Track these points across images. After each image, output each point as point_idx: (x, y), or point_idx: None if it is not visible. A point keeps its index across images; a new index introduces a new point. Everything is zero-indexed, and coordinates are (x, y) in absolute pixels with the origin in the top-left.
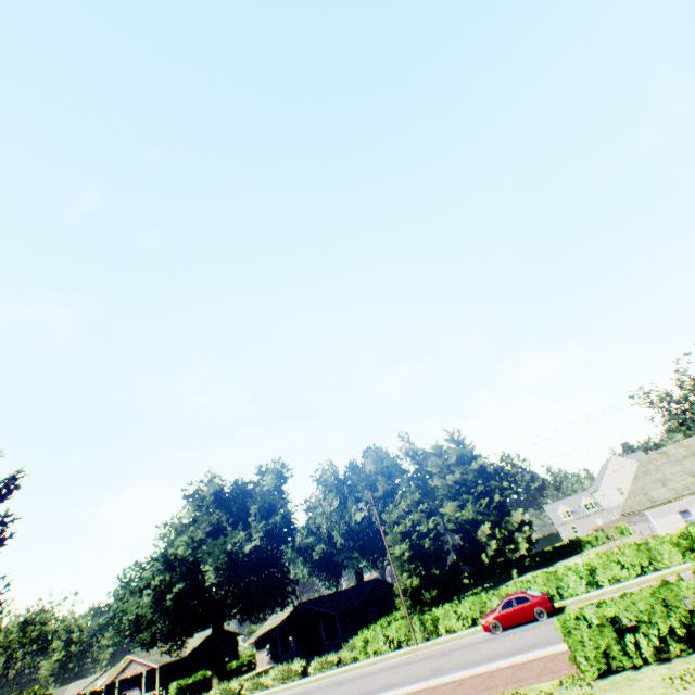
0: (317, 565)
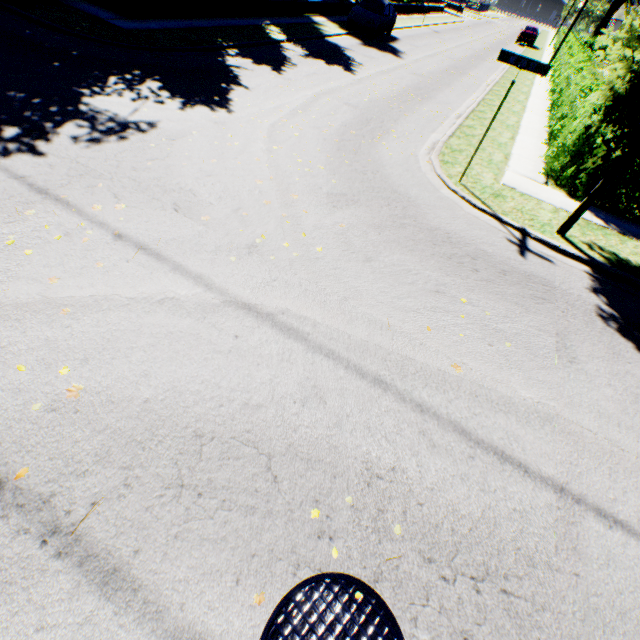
0: None
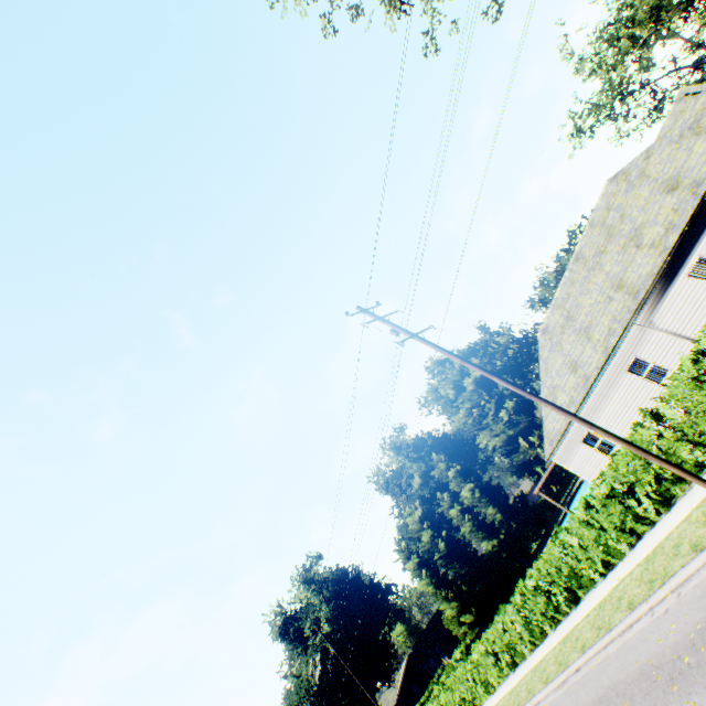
0: None
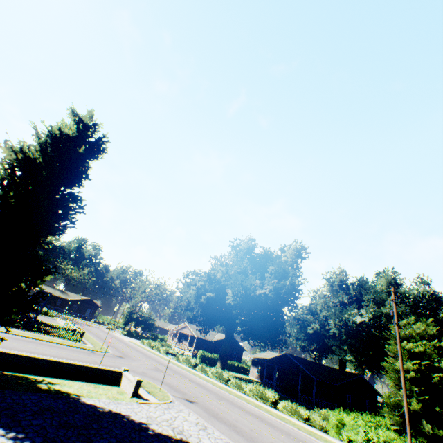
0: (308, 337)
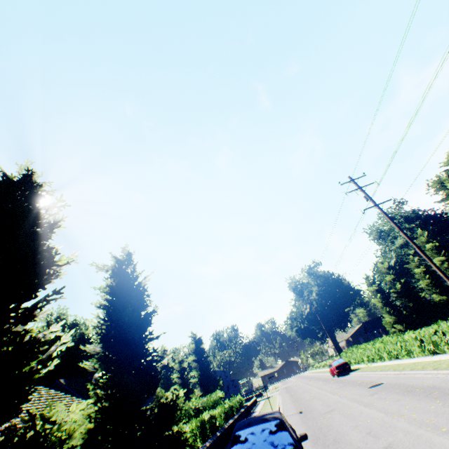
0: None
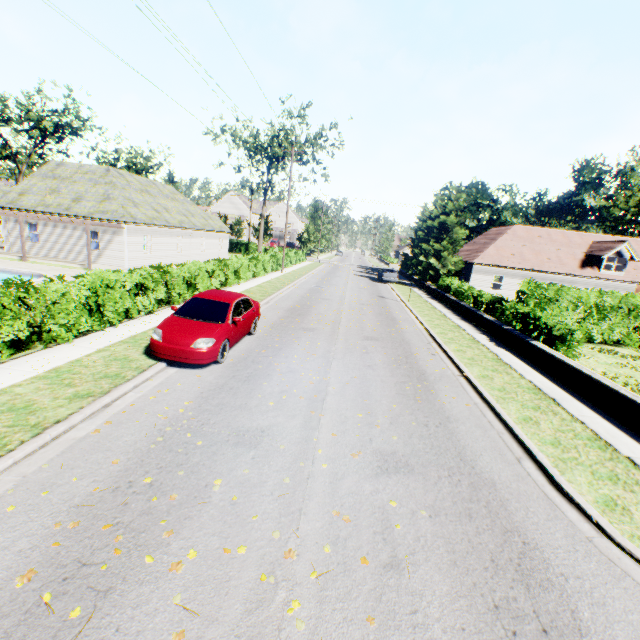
0: None
